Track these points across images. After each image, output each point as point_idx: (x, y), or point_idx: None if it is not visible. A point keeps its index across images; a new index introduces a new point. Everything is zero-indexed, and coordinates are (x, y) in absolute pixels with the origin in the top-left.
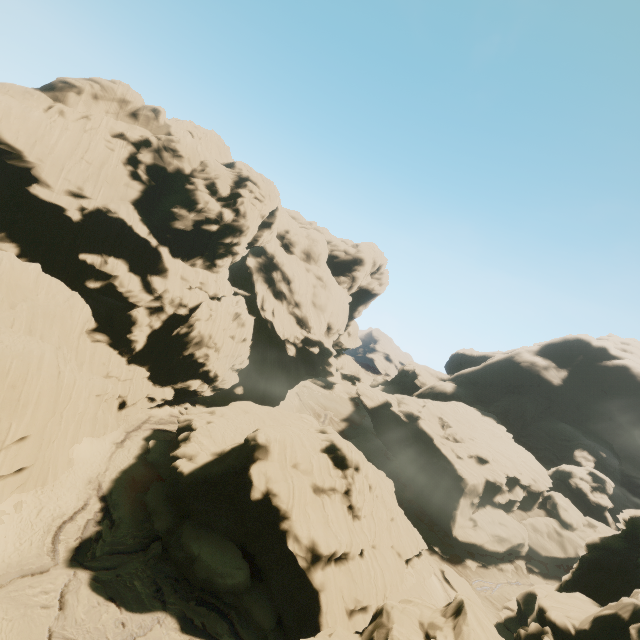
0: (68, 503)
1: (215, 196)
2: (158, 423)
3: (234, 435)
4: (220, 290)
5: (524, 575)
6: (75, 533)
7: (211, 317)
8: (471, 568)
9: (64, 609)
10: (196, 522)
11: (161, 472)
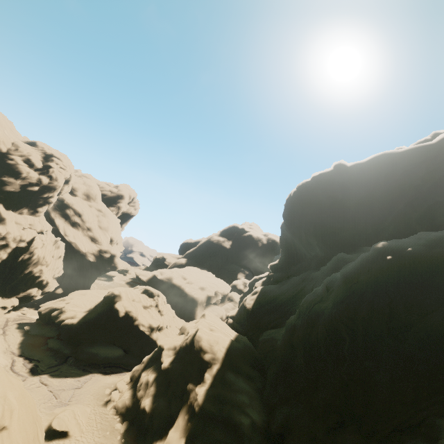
0: (3, 362)
1: (32, 168)
2: (16, 321)
3: (89, 303)
4: (44, 227)
5: None
6: (22, 368)
7: (44, 245)
8: None
9: (48, 385)
10: (87, 343)
11: (48, 335)
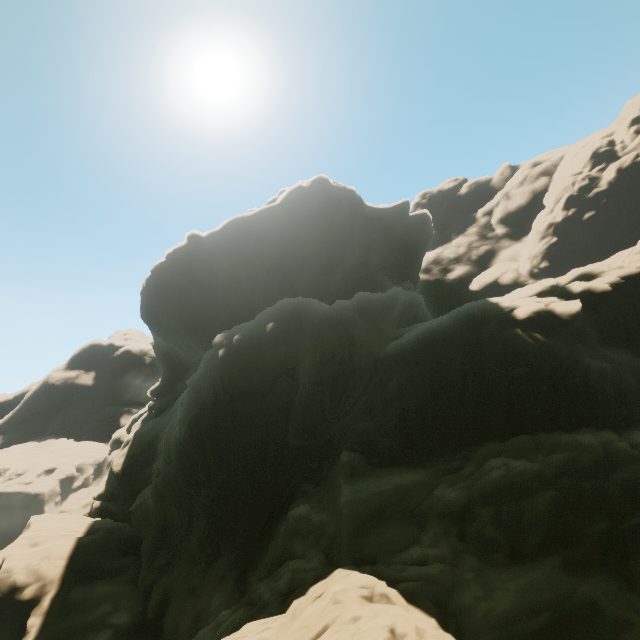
0: None
1: None
2: None
3: None
4: None
5: None
6: None
7: None
8: None
9: None
10: None
11: None
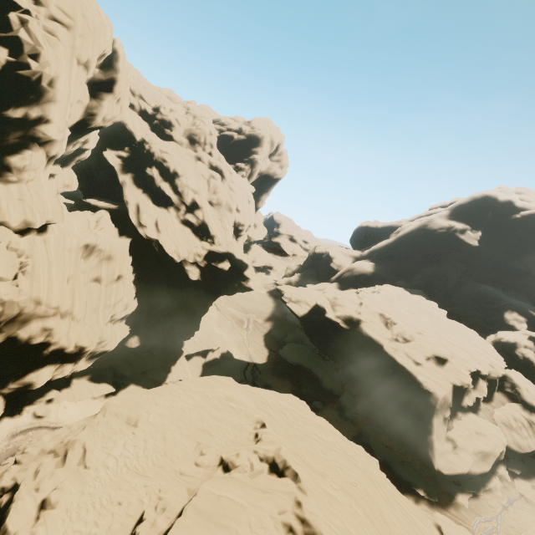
0: None
1: None
2: None
3: None
4: (34, 214)
5: (510, 484)
6: None
7: (21, 270)
8: (464, 505)
9: None
10: None
11: None
